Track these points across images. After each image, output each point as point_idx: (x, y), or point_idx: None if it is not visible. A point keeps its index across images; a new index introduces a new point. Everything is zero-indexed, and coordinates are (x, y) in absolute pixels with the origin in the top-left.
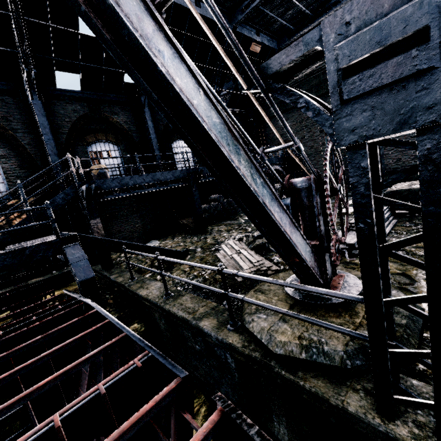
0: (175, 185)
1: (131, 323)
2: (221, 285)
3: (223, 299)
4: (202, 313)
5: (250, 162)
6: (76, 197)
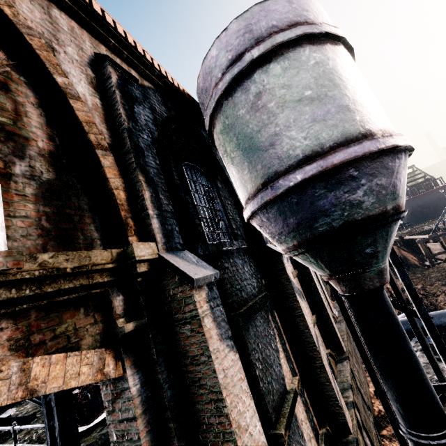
0: None
1: None
2: (39, 442)
3: None
4: None
5: None
6: None
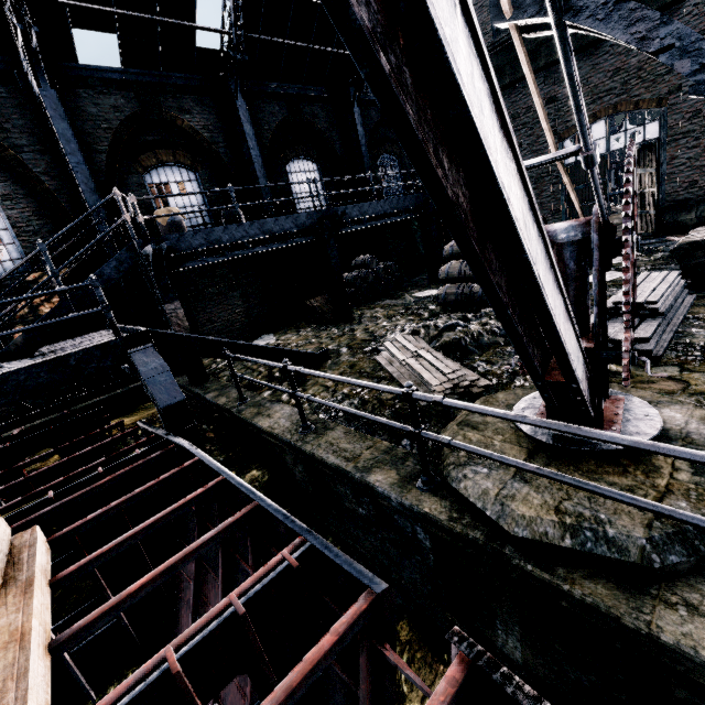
0: (298, 240)
1: (247, 469)
2: (393, 412)
3: (401, 436)
4: (369, 460)
5: (522, 189)
6: (137, 265)
